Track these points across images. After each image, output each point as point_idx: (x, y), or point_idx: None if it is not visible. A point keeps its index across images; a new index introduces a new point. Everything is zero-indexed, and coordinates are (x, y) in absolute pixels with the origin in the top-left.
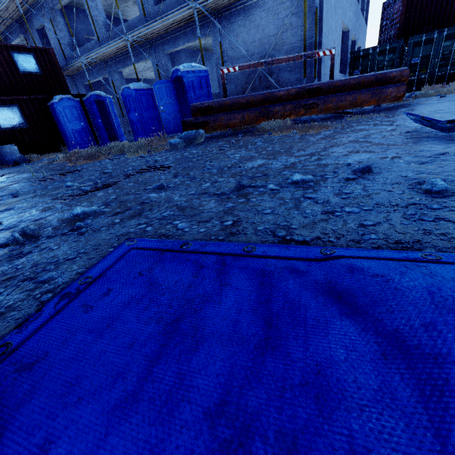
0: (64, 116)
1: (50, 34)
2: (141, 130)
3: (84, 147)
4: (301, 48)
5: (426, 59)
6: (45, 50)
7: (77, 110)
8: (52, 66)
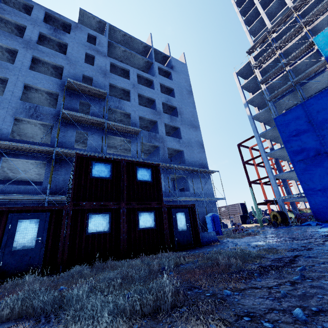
0: None
1: None
2: None
3: None
4: None
5: None
6: None
7: None
8: None
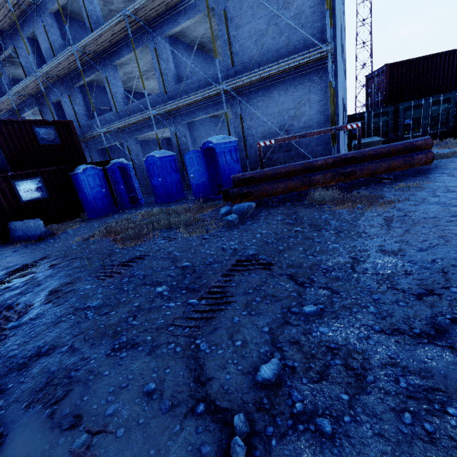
0: (87, 185)
1: (66, 107)
2: (163, 193)
3: (105, 212)
4: (319, 119)
5: (417, 120)
6: (65, 123)
7: (99, 178)
8: (70, 136)
